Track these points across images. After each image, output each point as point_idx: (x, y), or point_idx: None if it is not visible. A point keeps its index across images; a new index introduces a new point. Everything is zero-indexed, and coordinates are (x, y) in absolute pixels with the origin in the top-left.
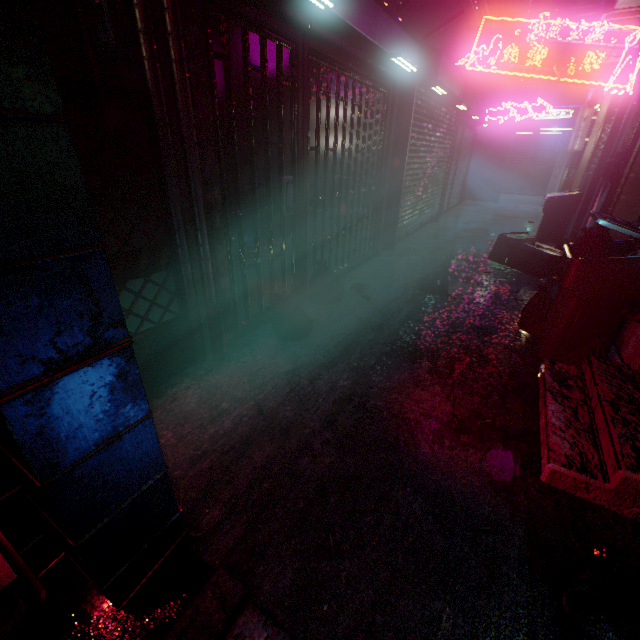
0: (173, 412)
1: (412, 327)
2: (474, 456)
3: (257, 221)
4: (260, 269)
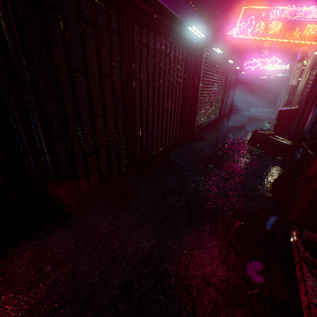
0: (3, 276)
1: (200, 193)
2: None
3: (94, 124)
4: (98, 155)
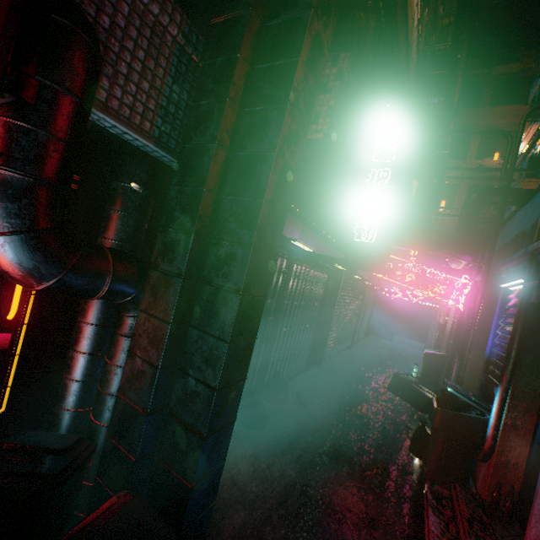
0: None
1: (336, 435)
2: None
3: None
4: None
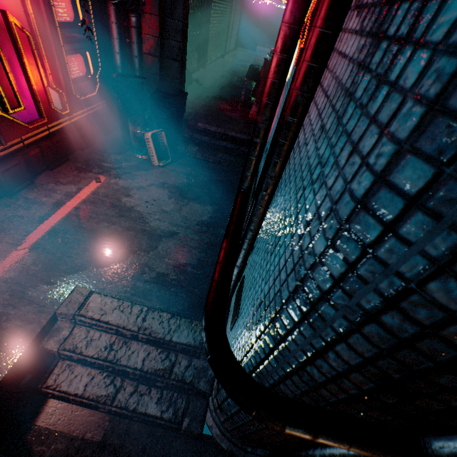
0: None
1: (219, 94)
2: (236, 114)
3: None
4: None
